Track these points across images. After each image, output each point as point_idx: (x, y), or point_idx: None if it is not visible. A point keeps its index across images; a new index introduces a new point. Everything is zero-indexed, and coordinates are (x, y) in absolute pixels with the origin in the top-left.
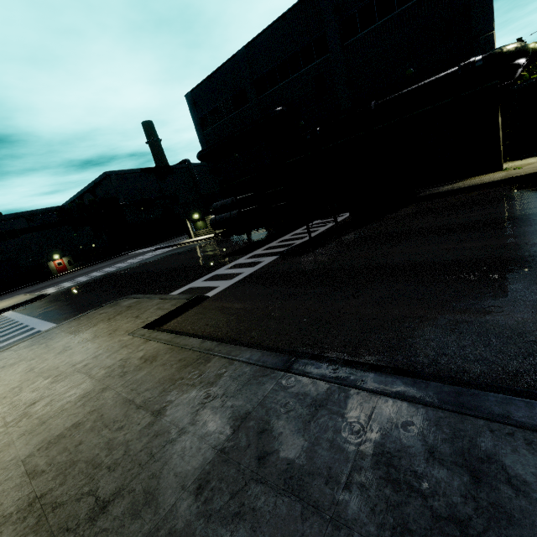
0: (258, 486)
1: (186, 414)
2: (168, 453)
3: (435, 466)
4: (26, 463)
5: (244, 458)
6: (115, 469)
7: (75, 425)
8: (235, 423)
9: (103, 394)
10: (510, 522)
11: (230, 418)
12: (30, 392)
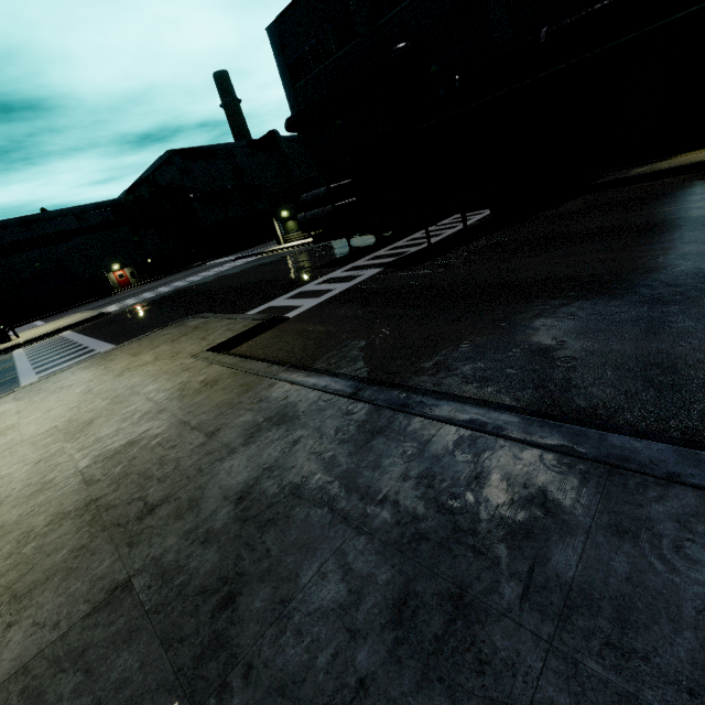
0: (296, 499)
1: (239, 437)
2: (216, 469)
3: (475, 489)
4: (83, 473)
5: (288, 476)
6: (164, 481)
7: (130, 443)
8: (286, 445)
9: (159, 416)
10: (527, 536)
11: (282, 441)
12: (88, 412)
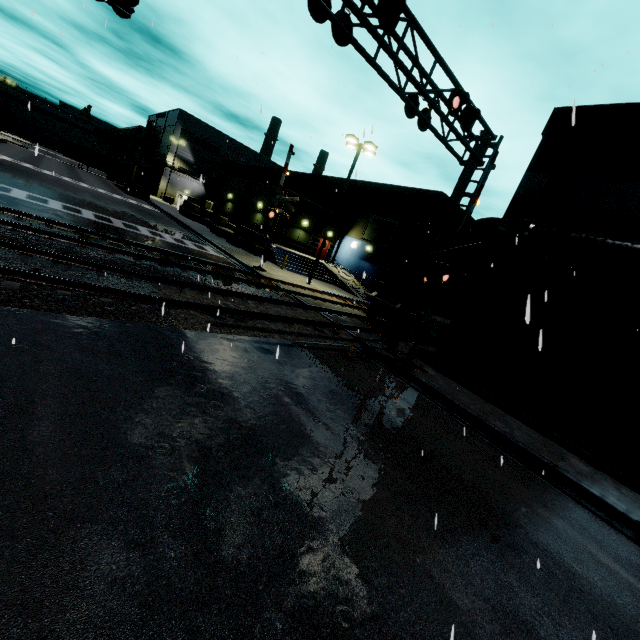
0: None
1: None
2: None
3: None
4: None
5: None
6: None
7: None
8: None
9: None
10: None
11: None
12: None
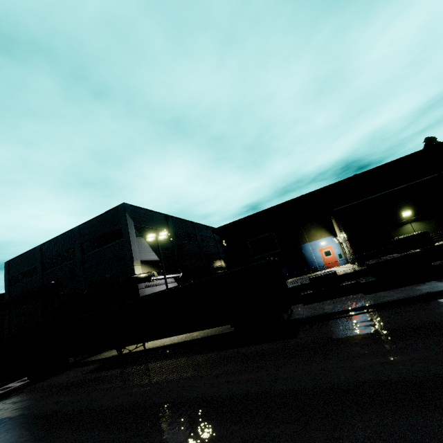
0: None
1: None
2: None
3: None
4: None
5: None
6: None
7: None
8: None
9: None
10: None
11: None
12: None
